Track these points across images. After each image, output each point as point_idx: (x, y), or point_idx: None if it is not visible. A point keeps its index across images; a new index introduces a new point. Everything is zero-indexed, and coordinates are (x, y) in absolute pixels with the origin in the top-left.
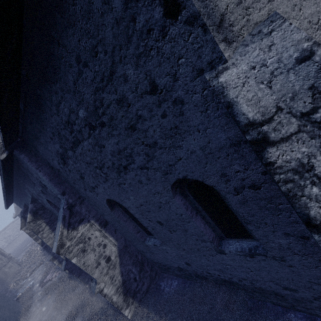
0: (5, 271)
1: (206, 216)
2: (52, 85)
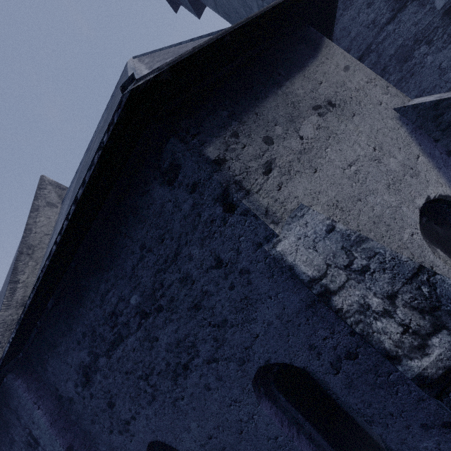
0: None
1: (314, 432)
2: (105, 273)
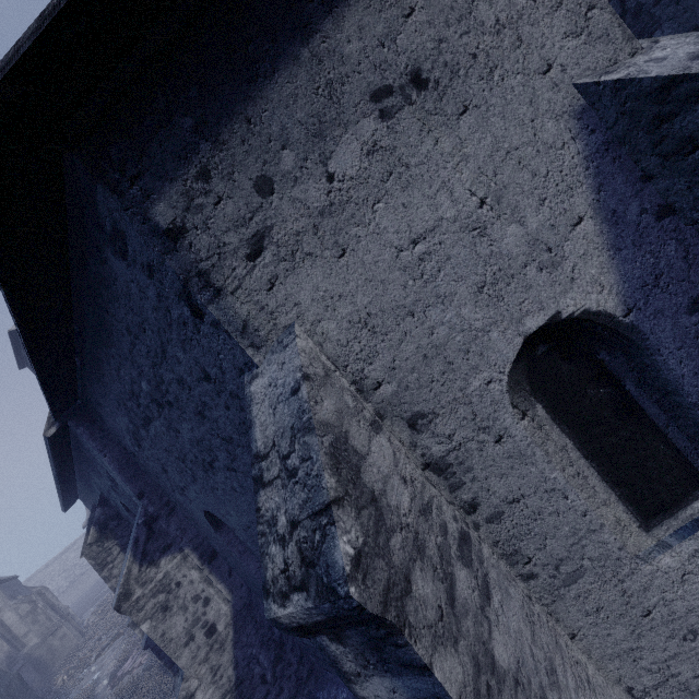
0: (53, 646)
1: None
2: (108, 348)
